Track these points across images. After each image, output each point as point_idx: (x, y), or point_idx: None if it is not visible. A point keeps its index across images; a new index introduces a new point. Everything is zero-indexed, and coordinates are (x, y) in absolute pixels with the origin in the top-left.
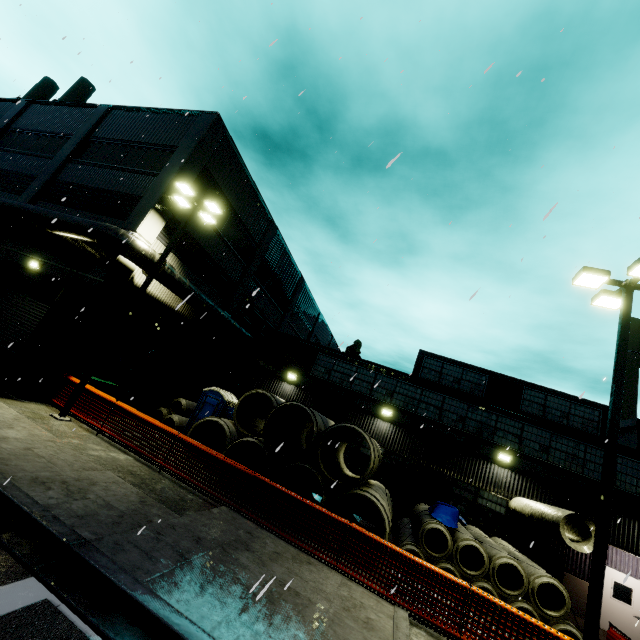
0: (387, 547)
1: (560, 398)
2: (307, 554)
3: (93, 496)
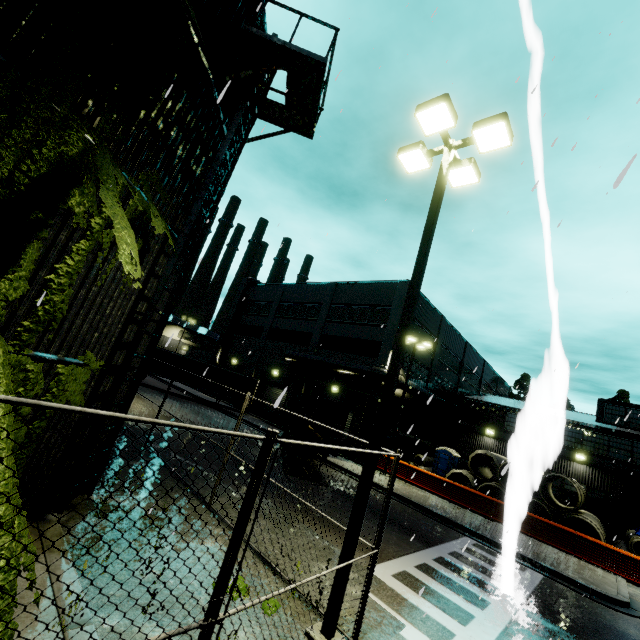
0: (603, 545)
1: None
2: (553, 548)
3: (450, 513)
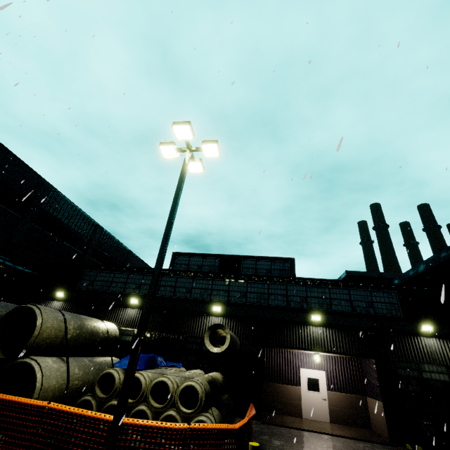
0: None
1: (264, 260)
2: None
3: None
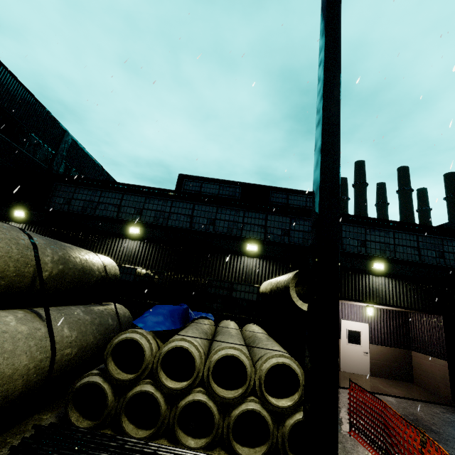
0: None
1: (298, 195)
2: None
3: None
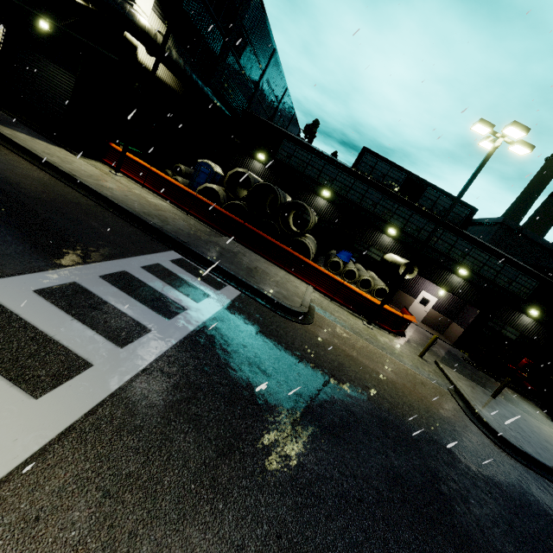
0: (309, 263)
1: (448, 199)
2: (270, 262)
3: (172, 224)
